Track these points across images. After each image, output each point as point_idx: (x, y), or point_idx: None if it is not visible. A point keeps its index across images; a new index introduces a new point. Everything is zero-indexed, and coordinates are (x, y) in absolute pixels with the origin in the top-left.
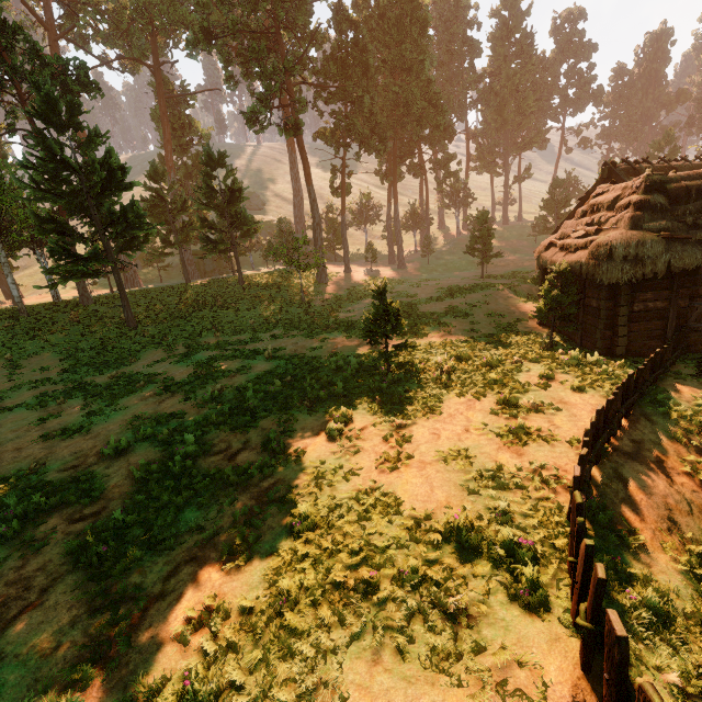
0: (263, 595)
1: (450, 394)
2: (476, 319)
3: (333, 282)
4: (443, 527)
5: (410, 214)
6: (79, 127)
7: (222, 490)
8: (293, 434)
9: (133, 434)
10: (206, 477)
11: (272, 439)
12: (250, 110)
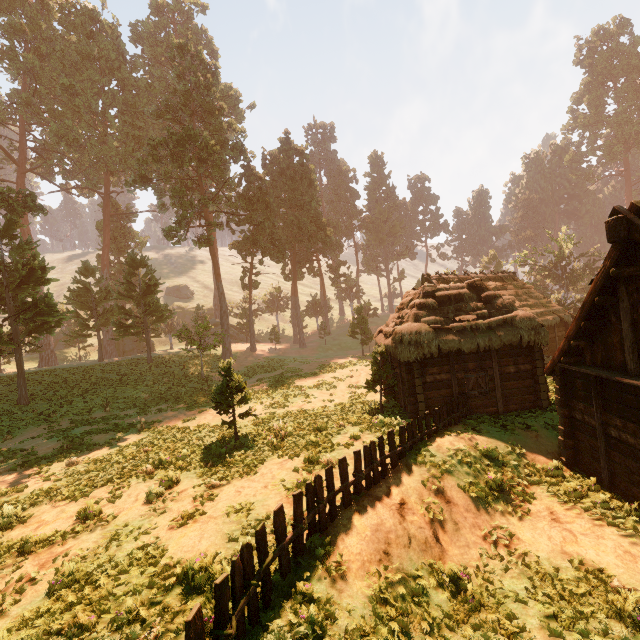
0: None
1: (274, 456)
2: (337, 391)
3: (237, 360)
4: (181, 570)
5: (313, 304)
6: (14, 237)
7: (12, 560)
8: (117, 501)
9: None
10: (5, 548)
11: (89, 505)
12: (168, 229)
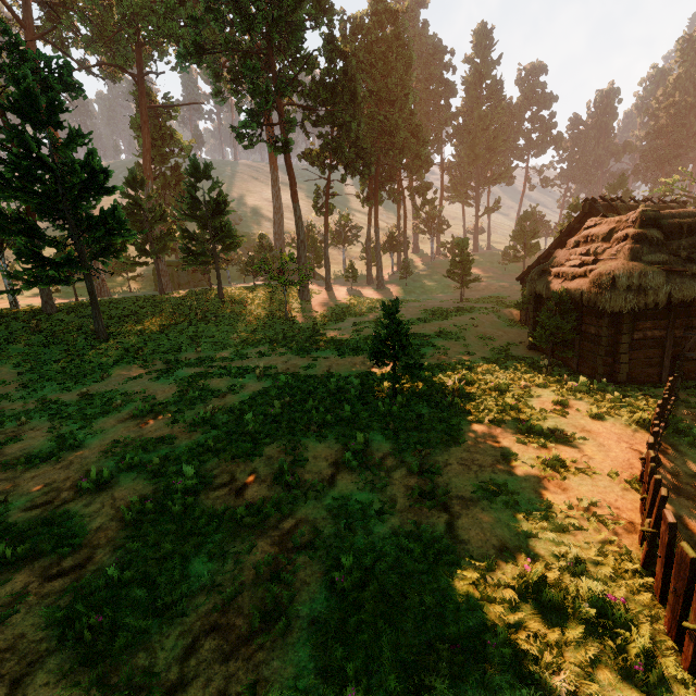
0: (319, 680)
1: (466, 420)
2: (468, 342)
3: (316, 299)
4: (516, 581)
5: (388, 237)
6: (59, 126)
7: (235, 534)
8: (305, 464)
9: (114, 463)
10: (213, 517)
11: (286, 470)
12: (242, 124)
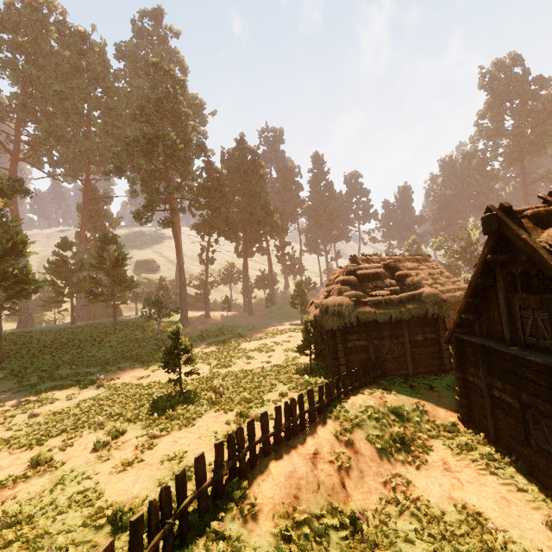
0: None
1: (212, 410)
2: (275, 354)
3: (192, 325)
4: (112, 511)
5: (261, 278)
6: (1, 215)
7: None
8: (68, 449)
9: None
10: None
11: (41, 452)
12: (137, 211)
